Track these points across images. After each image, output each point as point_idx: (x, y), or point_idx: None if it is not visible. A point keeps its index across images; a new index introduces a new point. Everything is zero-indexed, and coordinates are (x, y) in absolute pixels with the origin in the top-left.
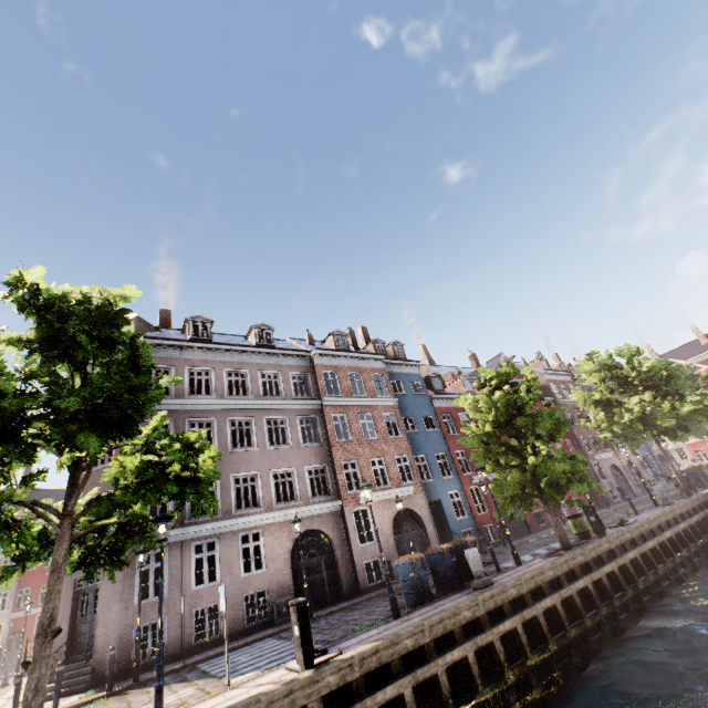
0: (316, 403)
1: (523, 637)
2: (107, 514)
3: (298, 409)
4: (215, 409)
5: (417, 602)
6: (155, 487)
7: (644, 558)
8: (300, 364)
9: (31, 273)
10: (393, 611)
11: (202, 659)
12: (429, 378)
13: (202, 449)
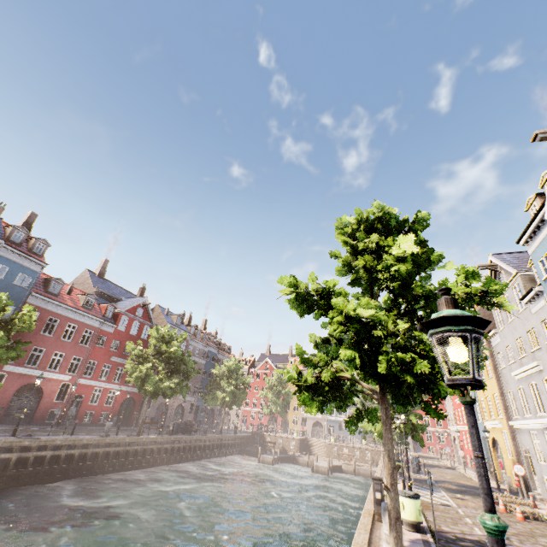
0: None
1: None
2: None
3: None
4: None
5: None
6: None
7: None
8: None
9: None
10: None
11: None
12: (51, 281)
13: None
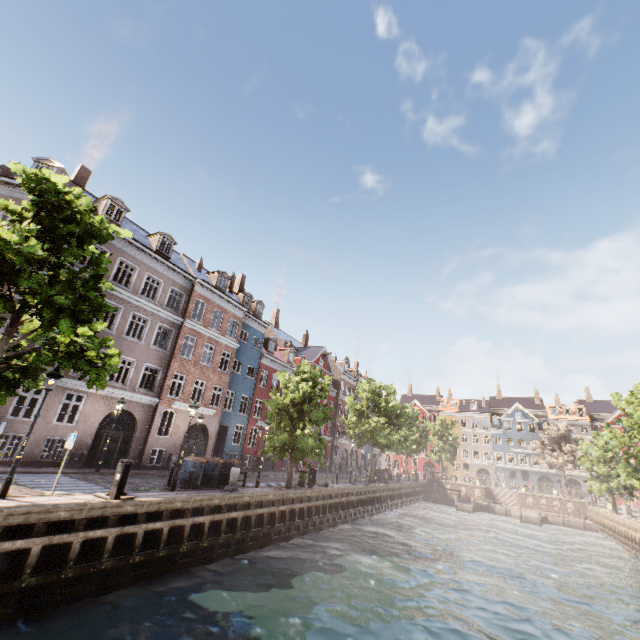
0: (180, 320)
1: (239, 523)
2: (17, 357)
3: (162, 318)
4: None
5: (188, 486)
6: (71, 358)
7: (324, 507)
8: (183, 284)
9: (57, 176)
10: (172, 486)
11: (1, 472)
12: (269, 340)
13: (106, 341)
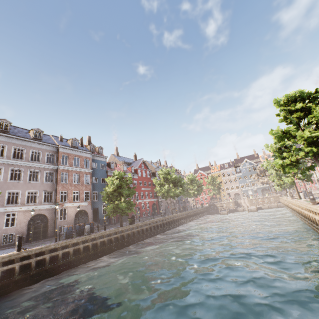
0: (55, 167)
1: (90, 247)
2: None
3: (46, 168)
4: (4, 163)
5: (65, 238)
6: None
7: (142, 230)
8: (52, 150)
9: None
10: (55, 240)
11: None
12: (110, 163)
13: None
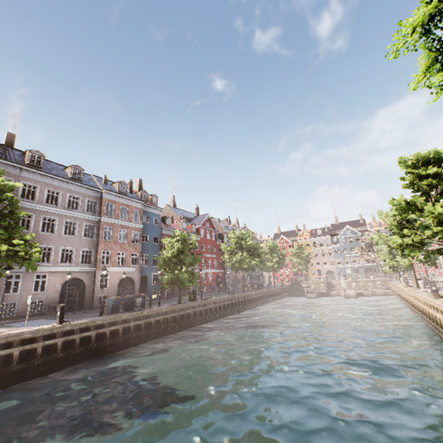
0: (98, 218)
1: (143, 326)
2: None
3: (86, 219)
4: (35, 209)
5: (112, 312)
6: (12, 258)
7: (205, 310)
8: (94, 195)
9: None
10: (100, 314)
11: (6, 323)
12: (165, 218)
13: (33, 244)
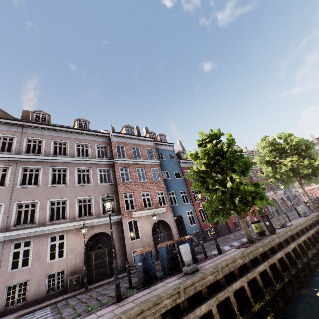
0: (110, 161)
1: (217, 318)
2: None
3: (98, 164)
4: (42, 162)
5: (141, 285)
6: None
7: (299, 247)
8: (102, 140)
9: None
10: (115, 295)
11: None
12: (179, 153)
13: None
